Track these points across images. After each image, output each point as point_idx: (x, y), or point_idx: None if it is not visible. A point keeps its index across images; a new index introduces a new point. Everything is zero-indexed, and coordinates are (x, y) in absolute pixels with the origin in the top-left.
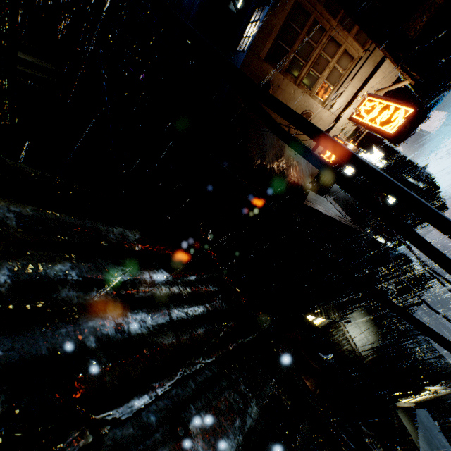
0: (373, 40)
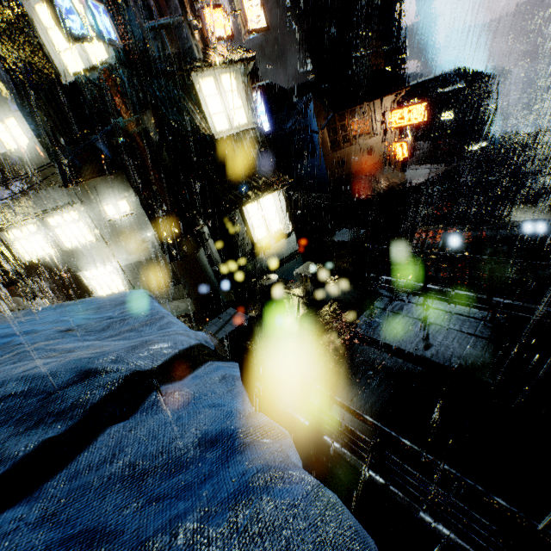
0: (377, 99)
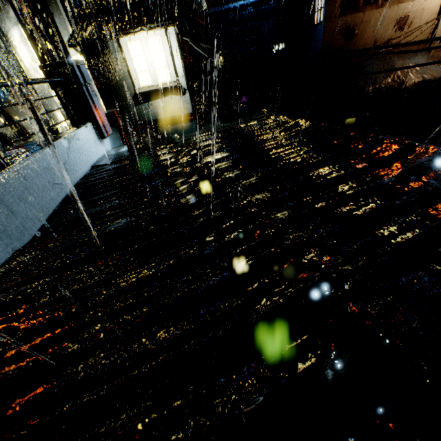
0: None
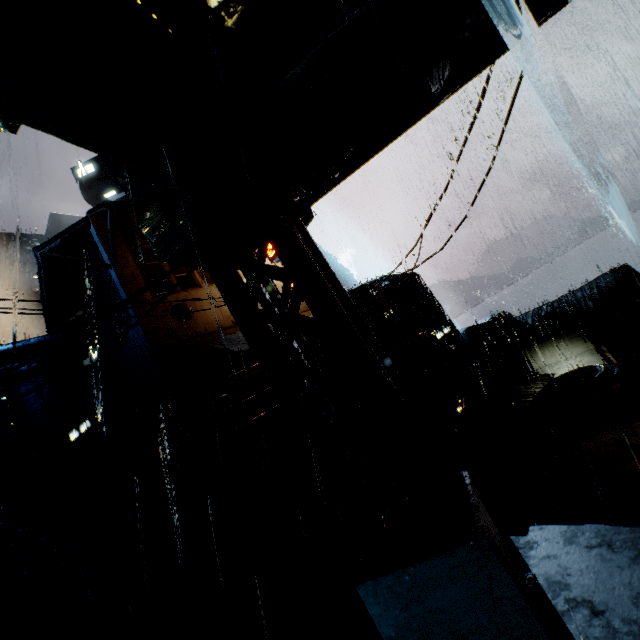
0: None
